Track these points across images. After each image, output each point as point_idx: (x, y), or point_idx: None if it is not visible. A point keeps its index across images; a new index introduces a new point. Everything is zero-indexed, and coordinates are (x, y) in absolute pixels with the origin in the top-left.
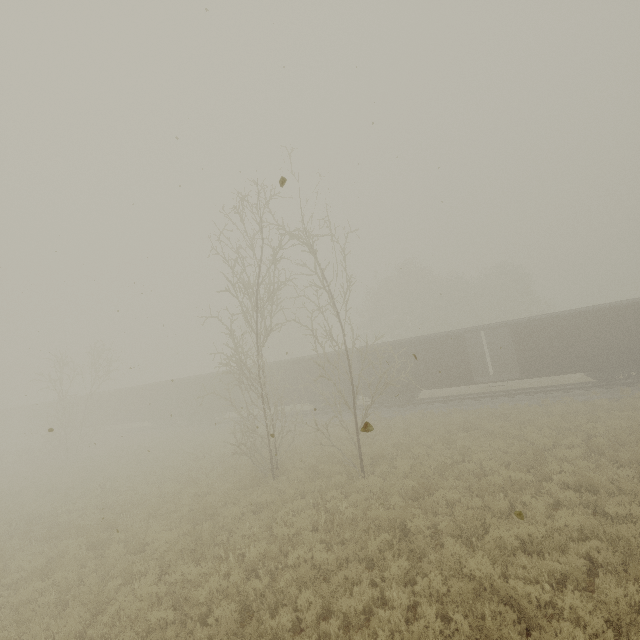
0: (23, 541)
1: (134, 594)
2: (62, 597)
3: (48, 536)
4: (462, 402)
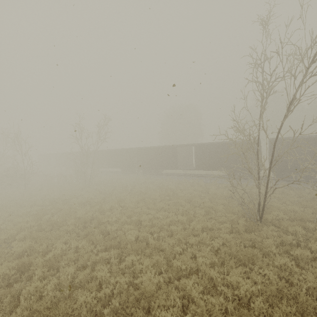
0: (89, 243)
1: None
2: None
3: (109, 244)
4: None
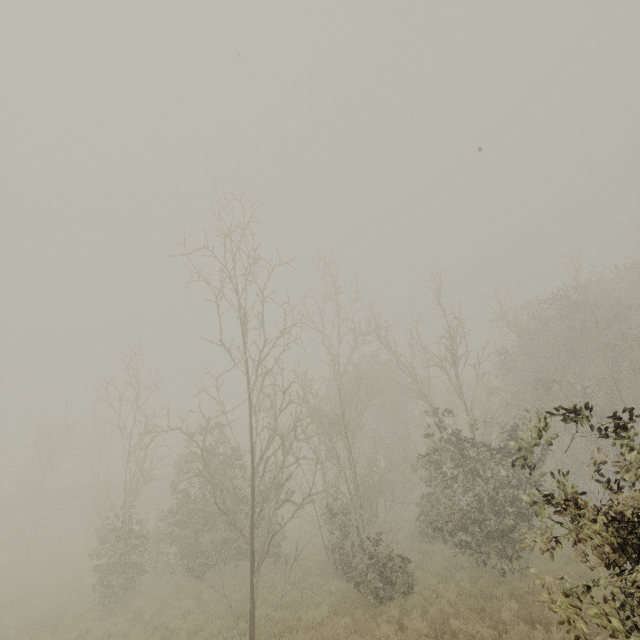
0: None
1: None
2: None
3: None
4: None
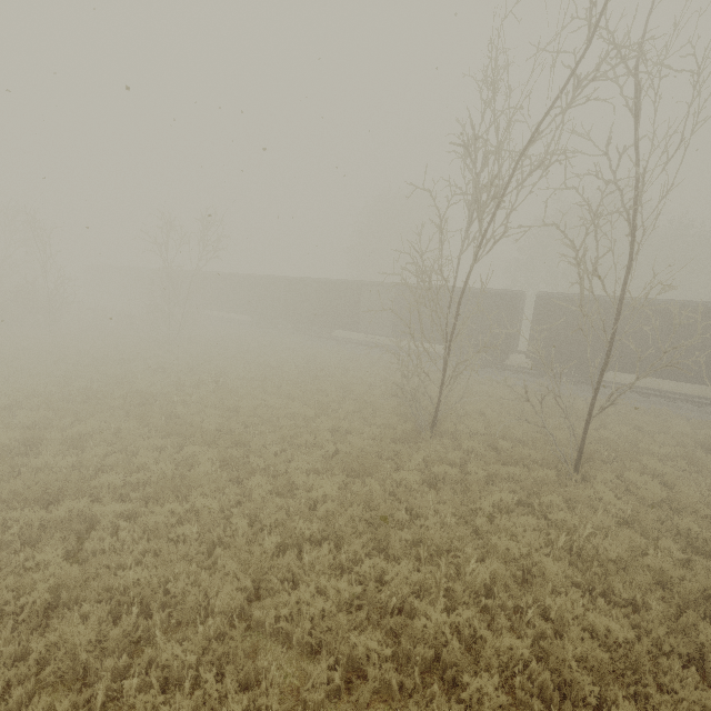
0: (141, 425)
1: (300, 565)
2: (206, 535)
3: (169, 430)
4: (673, 402)
